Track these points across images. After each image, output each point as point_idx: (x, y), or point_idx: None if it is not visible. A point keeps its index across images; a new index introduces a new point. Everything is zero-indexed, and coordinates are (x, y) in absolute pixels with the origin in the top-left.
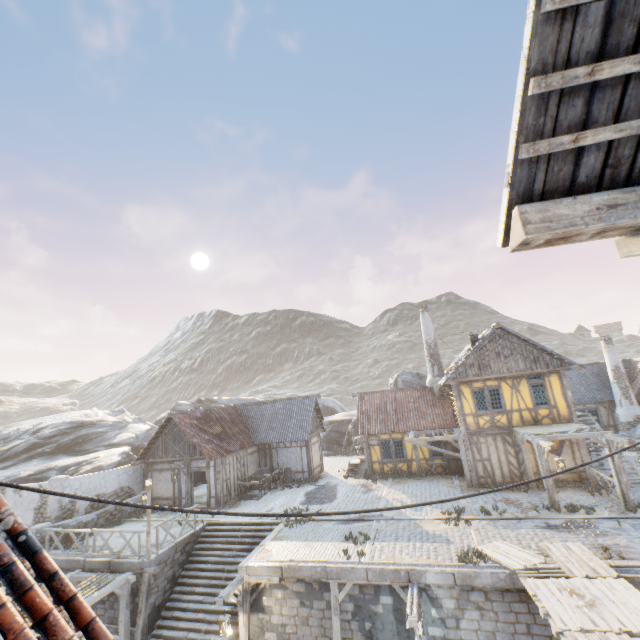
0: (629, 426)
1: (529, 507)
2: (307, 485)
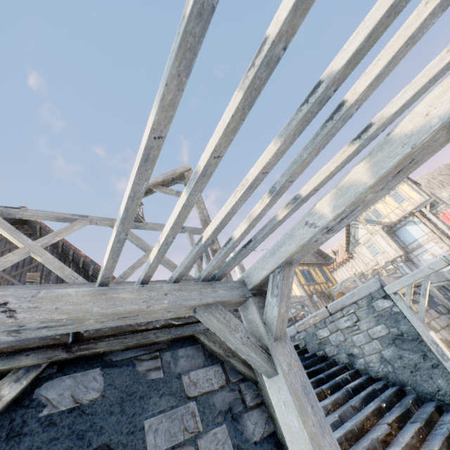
0: None
1: None
2: None
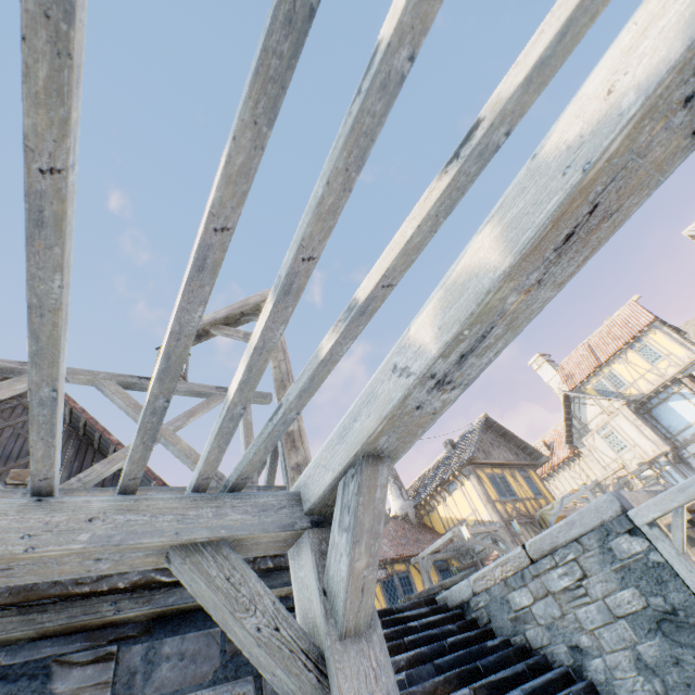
0: None
1: None
2: None
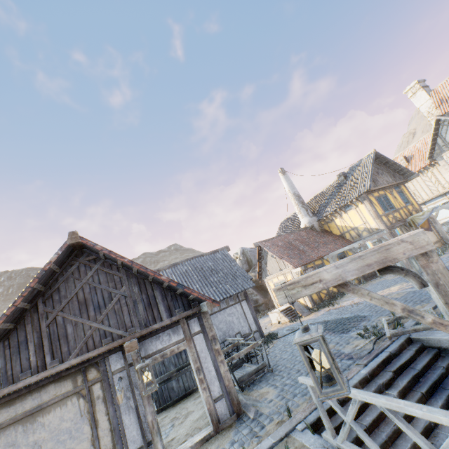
0: None
1: None
2: (276, 340)
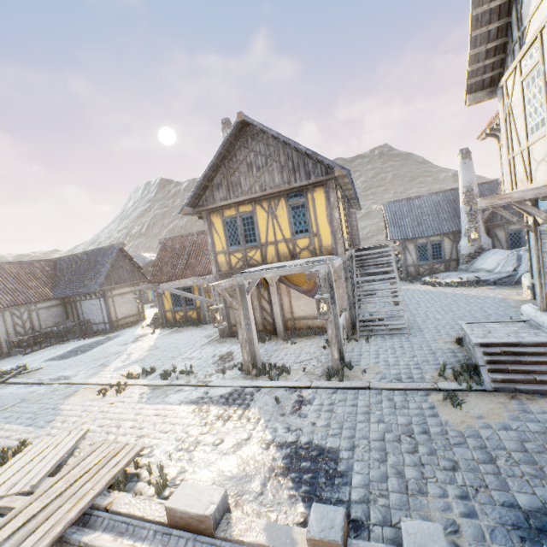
0: (469, 259)
1: (230, 366)
2: (99, 336)
